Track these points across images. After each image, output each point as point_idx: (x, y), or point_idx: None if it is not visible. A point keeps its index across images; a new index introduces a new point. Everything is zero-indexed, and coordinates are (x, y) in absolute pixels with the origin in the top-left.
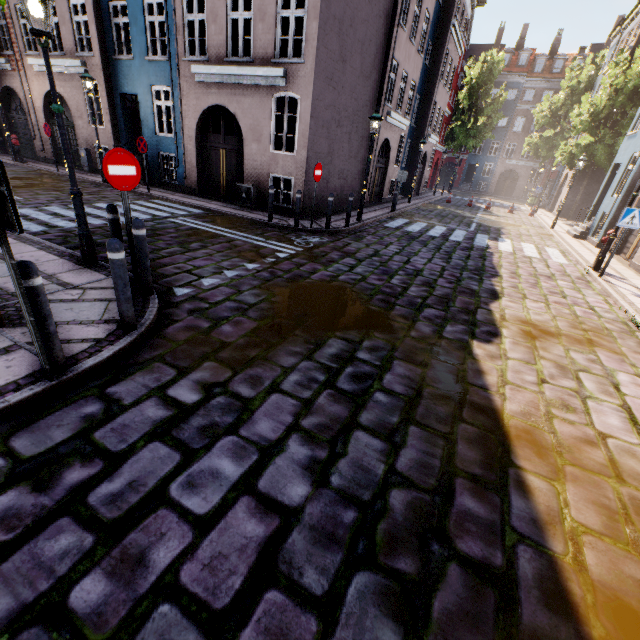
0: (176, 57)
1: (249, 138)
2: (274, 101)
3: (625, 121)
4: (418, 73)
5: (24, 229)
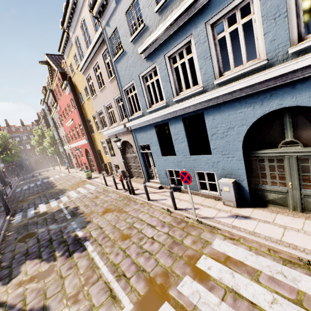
0: None
1: None
2: None
3: None
4: None
5: None
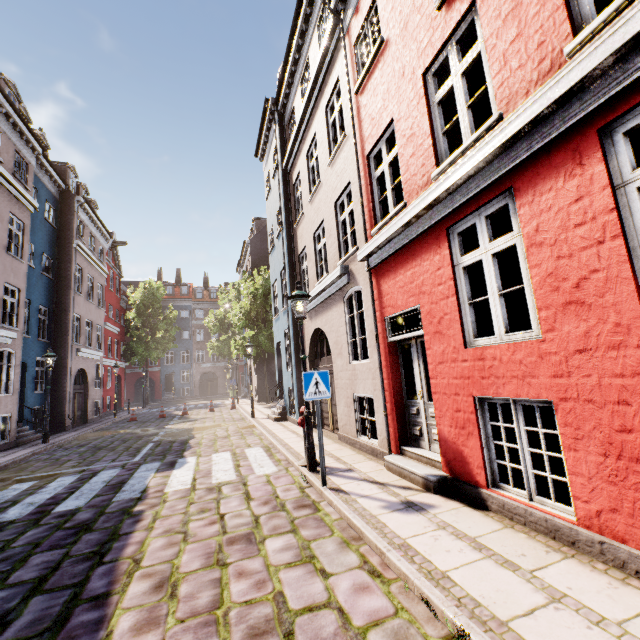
0: None
1: None
2: None
3: (271, 317)
4: (22, 278)
5: None
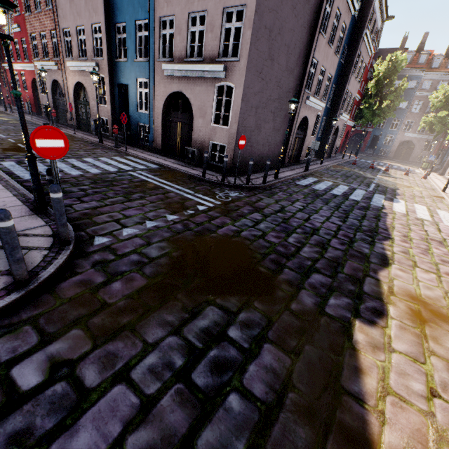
0: (153, 59)
1: (197, 115)
2: (216, 89)
3: None
4: (334, 68)
5: (20, 177)
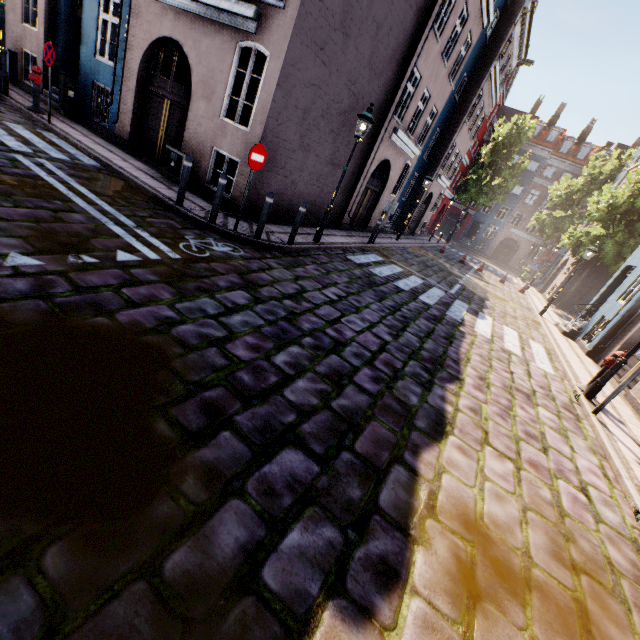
0: None
1: (199, 92)
2: (238, 51)
3: None
4: (443, 101)
5: None
